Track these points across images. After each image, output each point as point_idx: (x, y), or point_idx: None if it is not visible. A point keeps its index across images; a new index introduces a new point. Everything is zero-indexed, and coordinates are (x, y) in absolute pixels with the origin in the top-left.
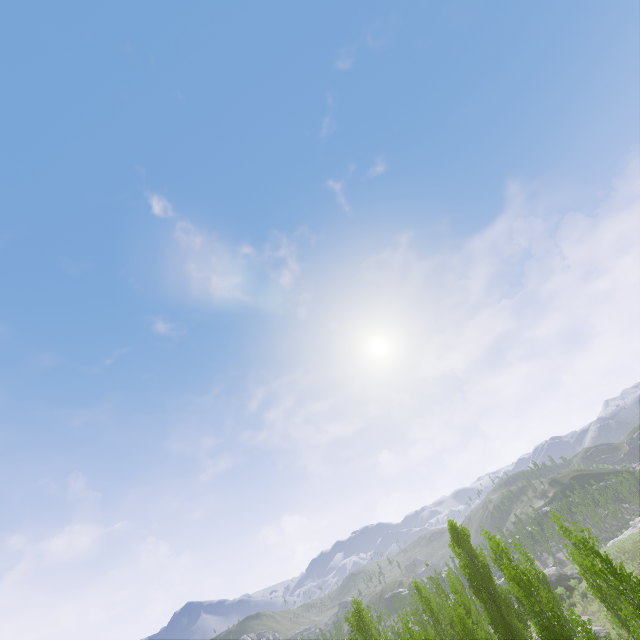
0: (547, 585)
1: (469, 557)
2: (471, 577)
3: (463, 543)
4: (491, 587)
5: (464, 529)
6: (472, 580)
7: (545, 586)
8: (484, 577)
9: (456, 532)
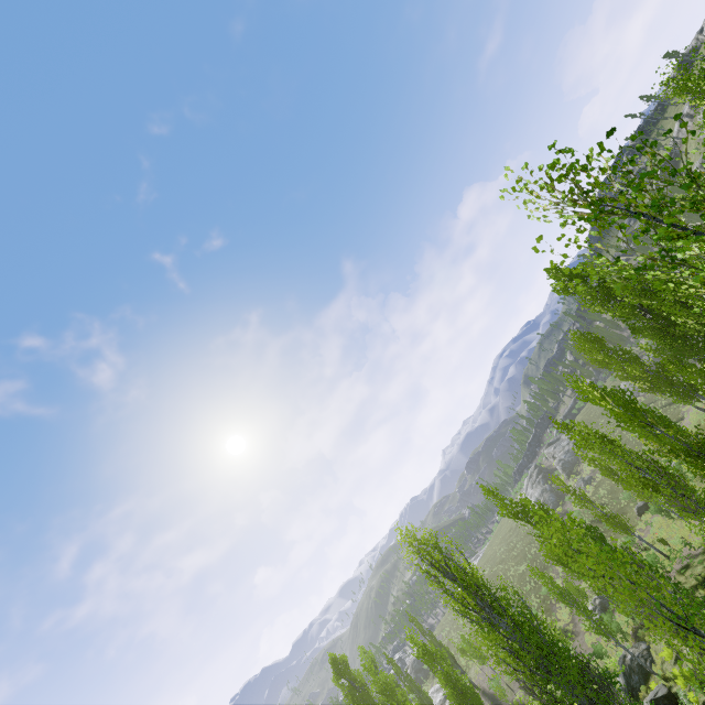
0: (407, 675)
1: (350, 683)
2: (354, 702)
3: (344, 672)
4: (370, 703)
5: (343, 657)
6: (355, 704)
7: (407, 676)
8: (364, 696)
9: (337, 663)
